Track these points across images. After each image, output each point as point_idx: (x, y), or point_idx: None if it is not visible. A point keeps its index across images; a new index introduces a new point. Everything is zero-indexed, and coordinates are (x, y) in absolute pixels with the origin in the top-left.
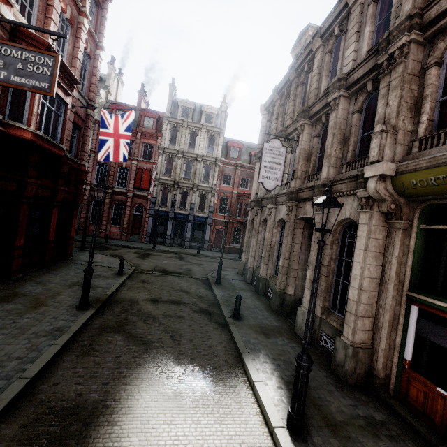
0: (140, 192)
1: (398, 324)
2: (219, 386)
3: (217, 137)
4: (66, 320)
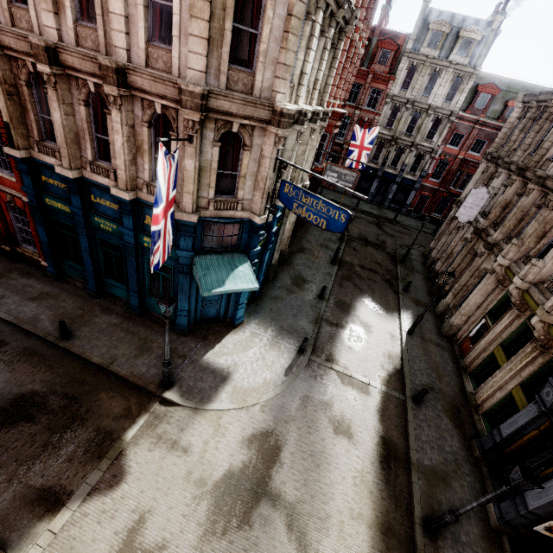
0: None
1: (474, 323)
2: (387, 314)
3: (465, 81)
4: (329, 269)
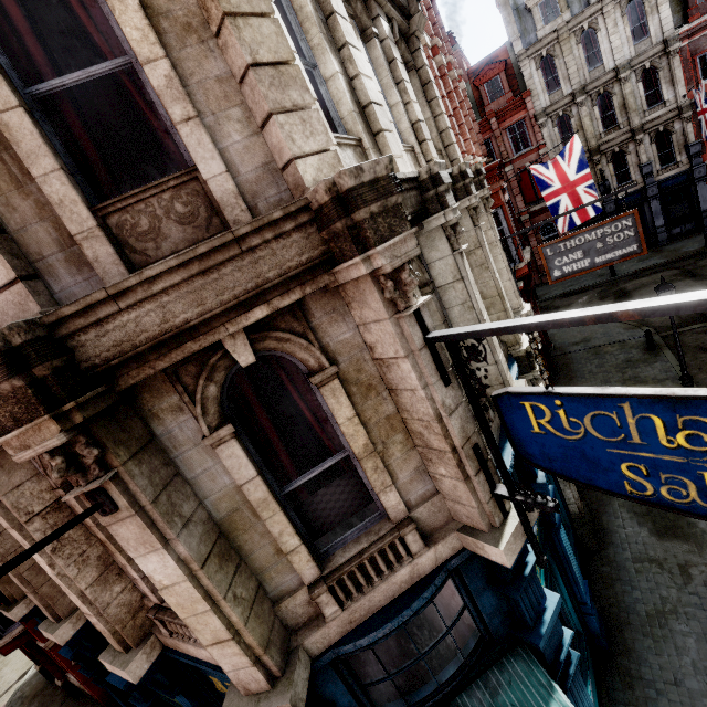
0: (538, 205)
1: None
2: None
3: None
4: None
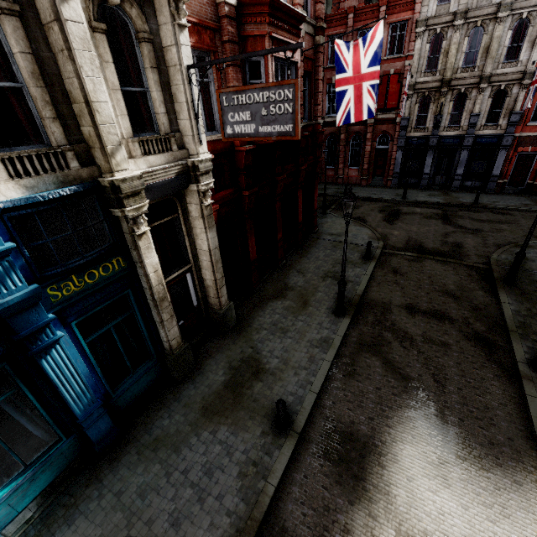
0: (385, 114)
1: None
2: (496, 474)
3: None
4: (328, 328)
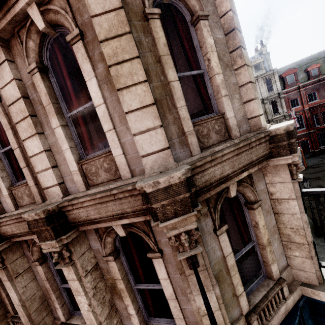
0: None
1: None
2: None
3: (272, 78)
4: None
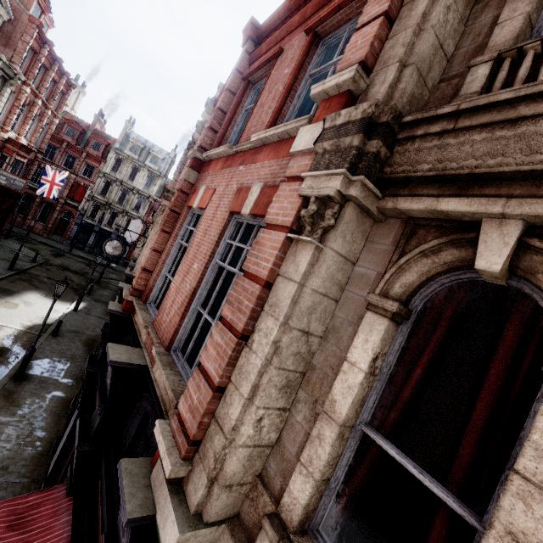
0: (73, 202)
1: None
2: (60, 301)
3: (156, 179)
4: (3, 271)
